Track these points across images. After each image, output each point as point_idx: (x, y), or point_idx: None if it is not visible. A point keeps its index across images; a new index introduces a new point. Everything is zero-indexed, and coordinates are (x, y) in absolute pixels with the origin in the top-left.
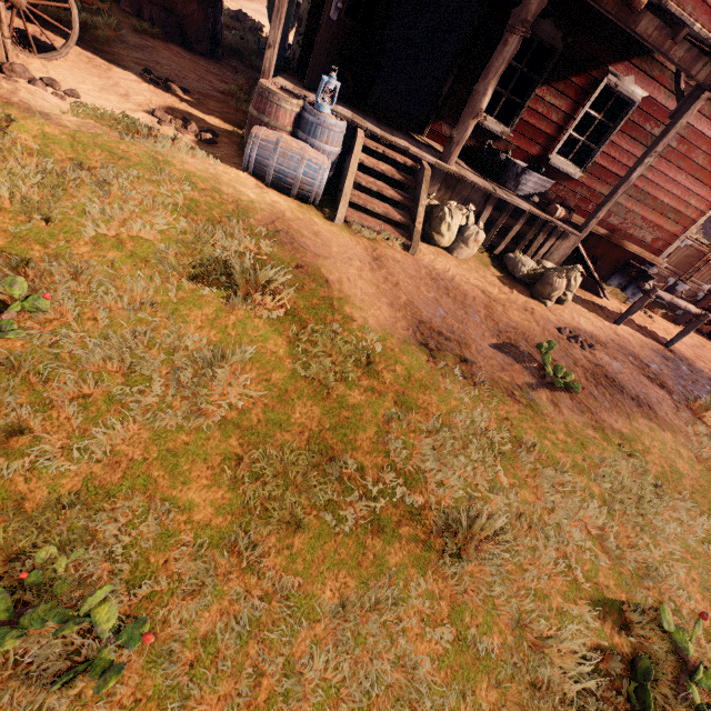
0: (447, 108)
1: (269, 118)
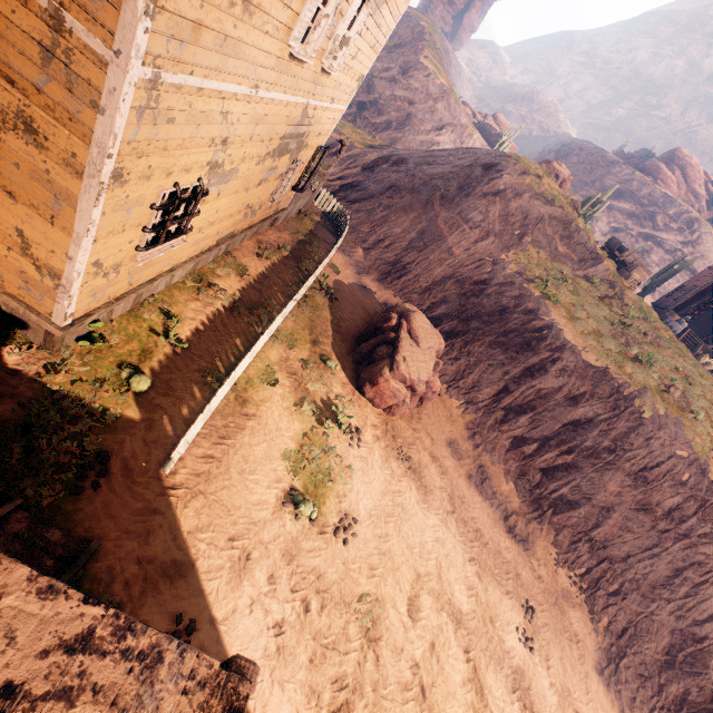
0: (712, 337)
1: (671, 317)
